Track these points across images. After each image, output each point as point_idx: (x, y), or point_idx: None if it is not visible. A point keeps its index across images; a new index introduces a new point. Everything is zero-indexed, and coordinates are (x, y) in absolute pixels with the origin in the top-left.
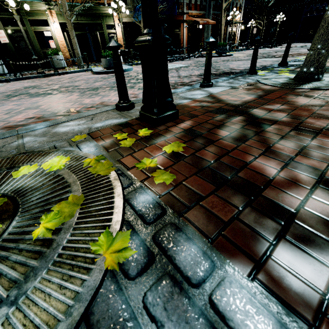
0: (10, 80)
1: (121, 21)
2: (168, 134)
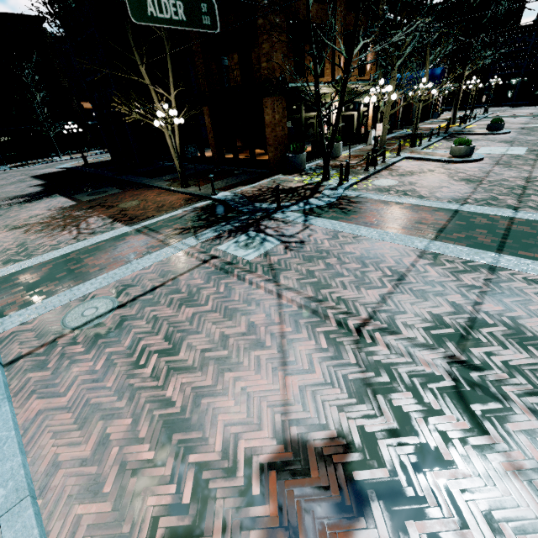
0: (370, 175)
1: (421, 102)
2: None
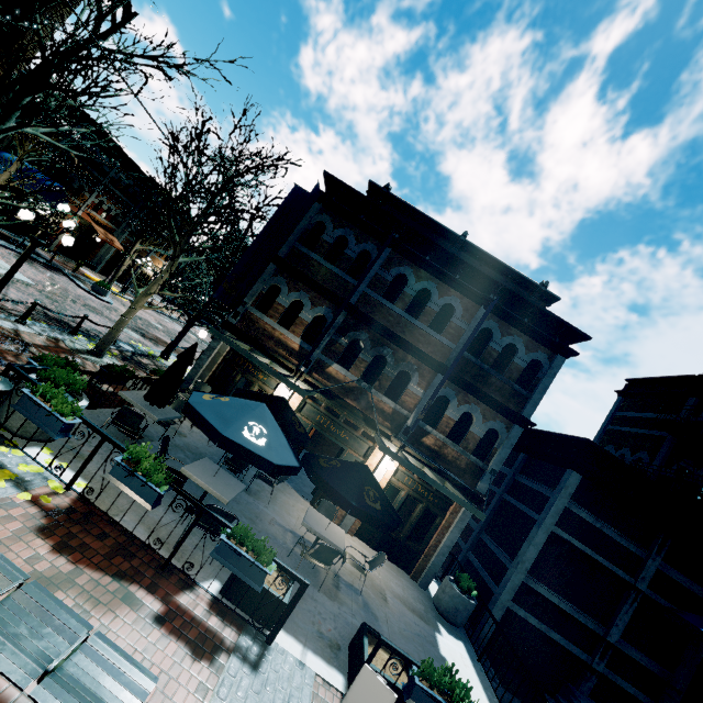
0: None
1: None
2: None
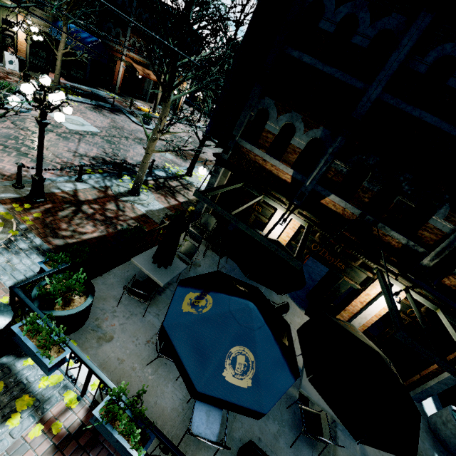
0: None
1: (28, 43)
2: (38, 209)
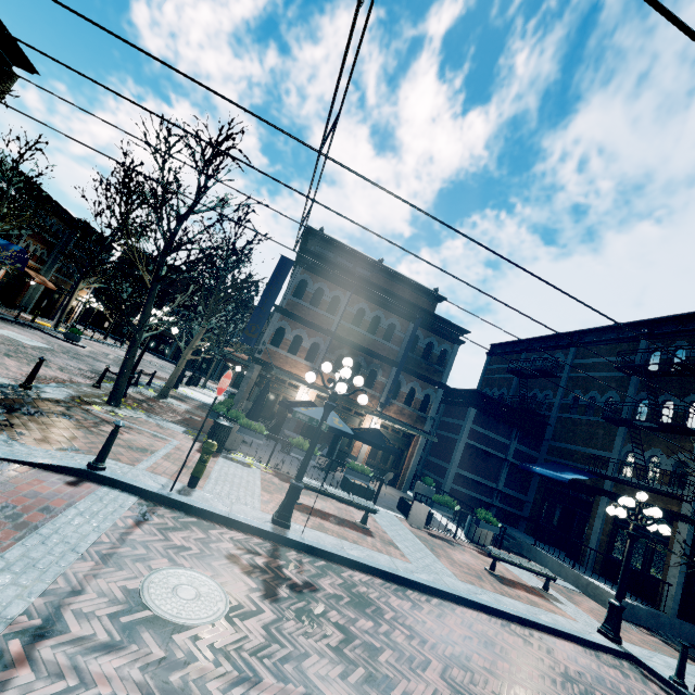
0: None
1: None
2: (129, 402)
